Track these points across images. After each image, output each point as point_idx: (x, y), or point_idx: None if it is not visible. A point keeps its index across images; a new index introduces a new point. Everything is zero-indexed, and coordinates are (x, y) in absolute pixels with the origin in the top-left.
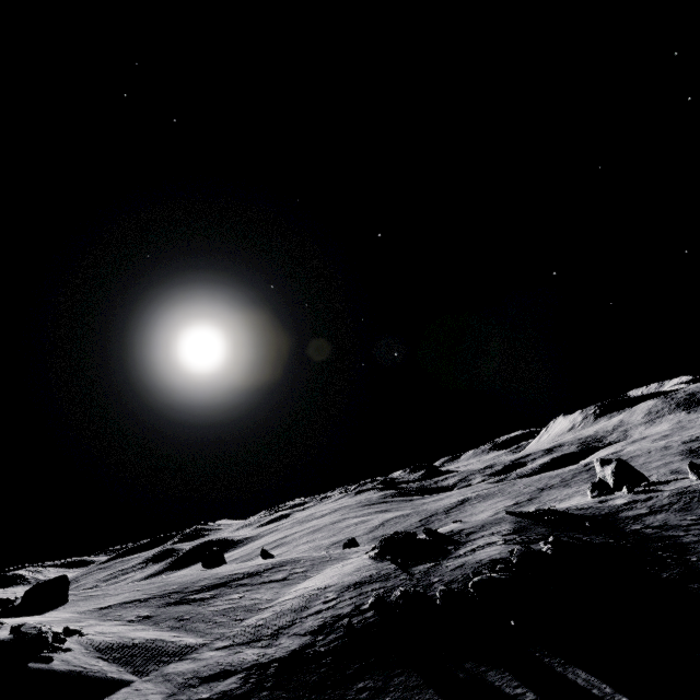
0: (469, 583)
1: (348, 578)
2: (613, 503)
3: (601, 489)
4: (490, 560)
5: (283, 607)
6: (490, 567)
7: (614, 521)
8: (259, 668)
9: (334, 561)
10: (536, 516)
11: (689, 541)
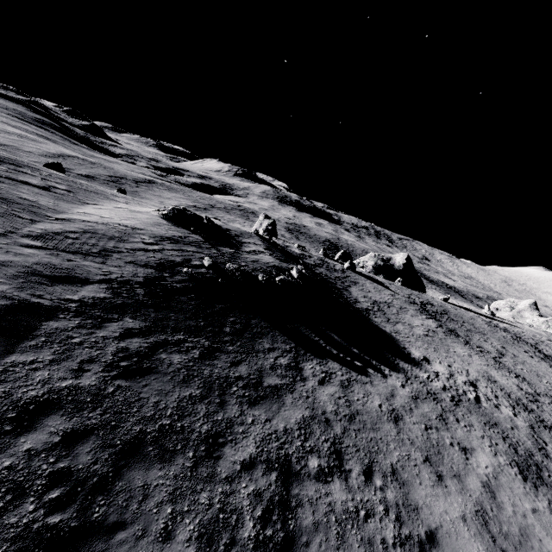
0: (277, 278)
1: (155, 229)
2: (295, 251)
3: (269, 233)
4: (274, 265)
5: (93, 229)
6: (275, 269)
7: (304, 263)
8: (121, 285)
9: (98, 195)
10: (269, 242)
11: (340, 288)
